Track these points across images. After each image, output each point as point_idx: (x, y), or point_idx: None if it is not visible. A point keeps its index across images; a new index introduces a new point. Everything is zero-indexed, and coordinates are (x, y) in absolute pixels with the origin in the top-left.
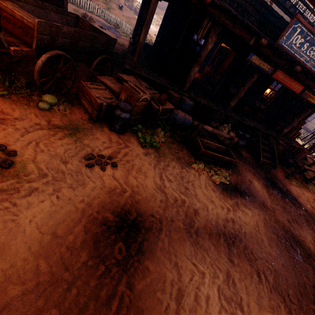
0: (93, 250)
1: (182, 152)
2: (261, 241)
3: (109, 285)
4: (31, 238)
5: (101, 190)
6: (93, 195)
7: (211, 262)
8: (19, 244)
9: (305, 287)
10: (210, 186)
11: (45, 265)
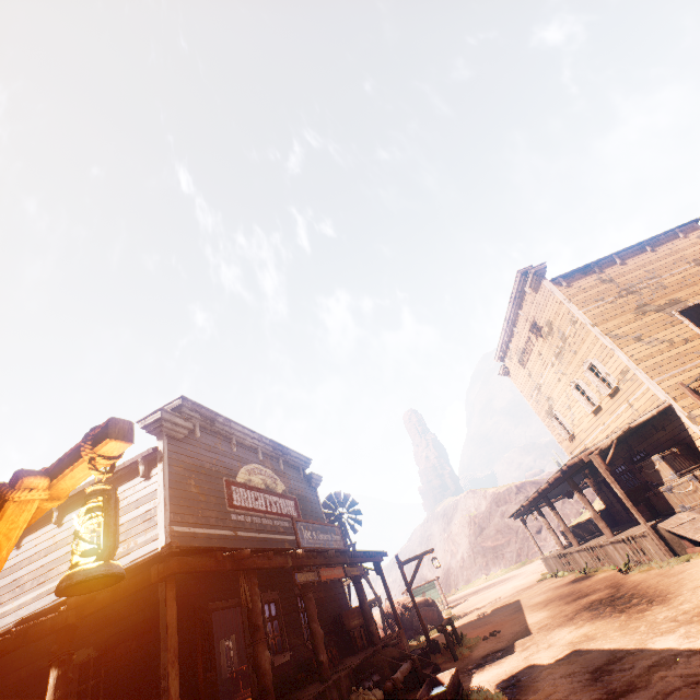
0: None
1: None
2: (588, 657)
3: None
4: None
5: None
6: None
7: (643, 675)
8: None
9: (625, 632)
10: None
11: None
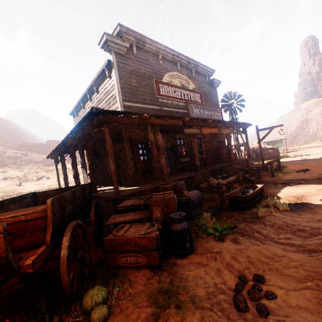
0: None
1: (236, 216)
2: None
3: None
4: None
5: None
6: None
7: None
8: None
9: None
10: (293, 215)
11: None
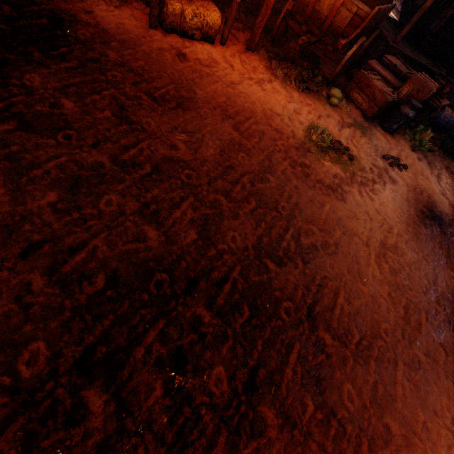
0: (425, 228)
1: (446, 161)
2: None
3: (444, 250)
4: (393, 212)
5: (407, 187)
6: (405, 190)
7: None
8: (391, 213)
9: None
10: None
11: (409, 228)
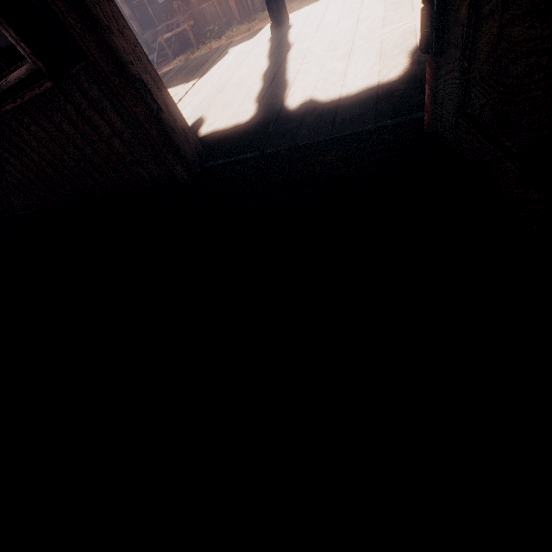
0: None
1: None
2: None
3: None
4: None
5: None
6: None
7: None
8: None
9: None
10: None
11: None
